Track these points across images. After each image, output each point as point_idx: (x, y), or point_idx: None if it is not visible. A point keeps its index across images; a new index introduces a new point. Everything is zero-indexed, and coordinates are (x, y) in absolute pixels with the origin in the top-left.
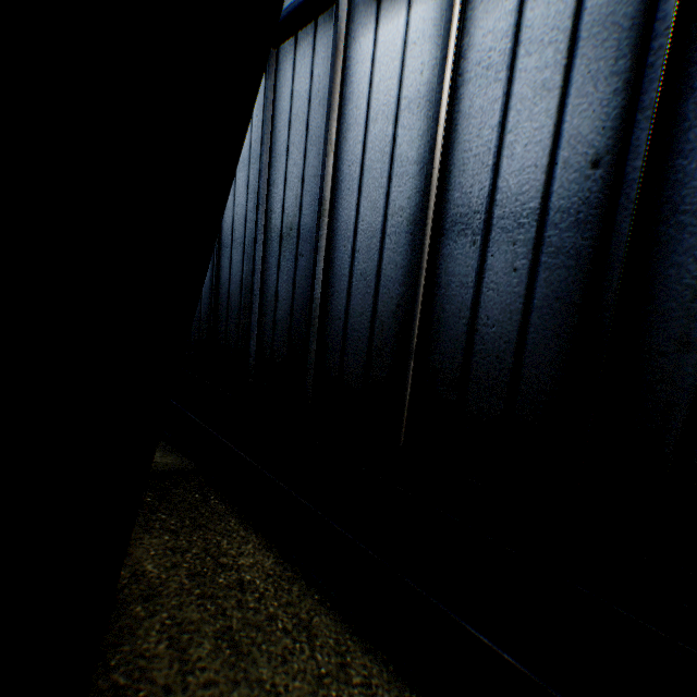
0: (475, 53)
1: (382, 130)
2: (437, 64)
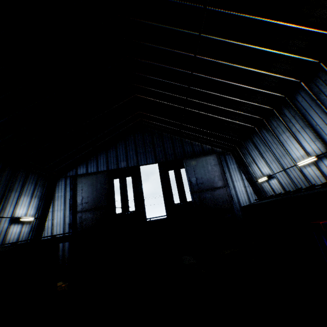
0: (324, 172)
1: (316, 179)
2: (319, 173)
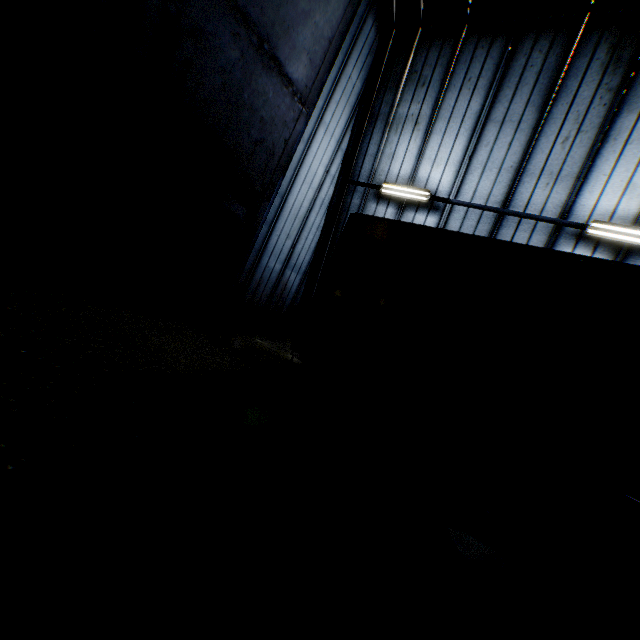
0: None
1: None
2: None
